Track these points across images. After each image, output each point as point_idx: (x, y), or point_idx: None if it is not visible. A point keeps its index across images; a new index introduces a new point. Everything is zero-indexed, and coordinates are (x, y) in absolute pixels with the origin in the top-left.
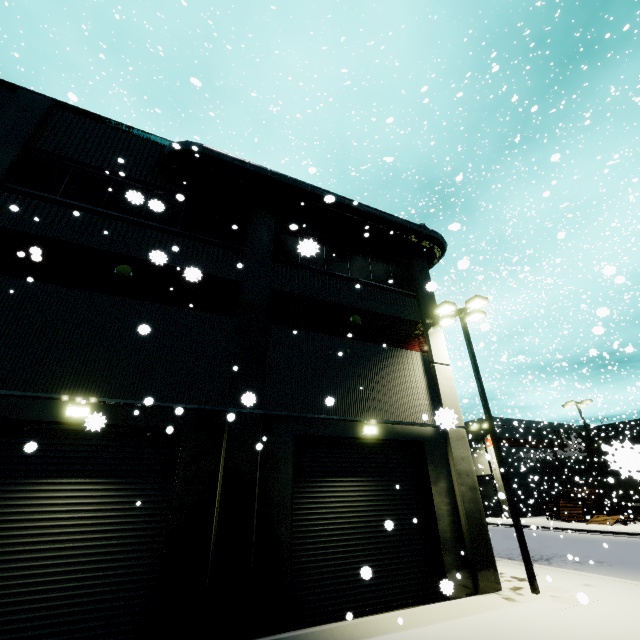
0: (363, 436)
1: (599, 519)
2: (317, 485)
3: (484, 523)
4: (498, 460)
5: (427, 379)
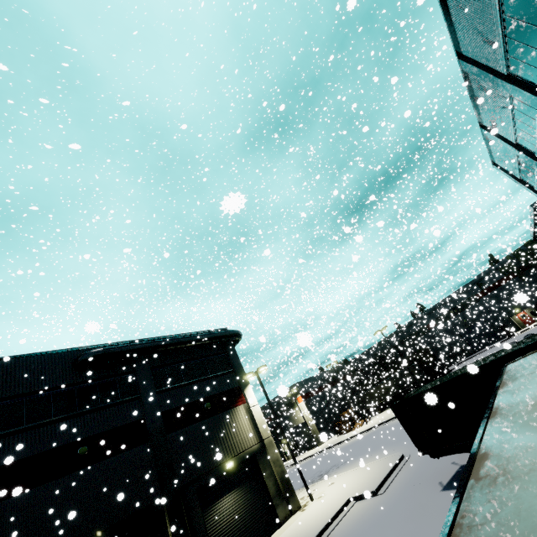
0: (228, 469)
1: (357, 425)
2: (213, 508)
3: (289, 480)
4: (288, 446)
5: (249, 418)
